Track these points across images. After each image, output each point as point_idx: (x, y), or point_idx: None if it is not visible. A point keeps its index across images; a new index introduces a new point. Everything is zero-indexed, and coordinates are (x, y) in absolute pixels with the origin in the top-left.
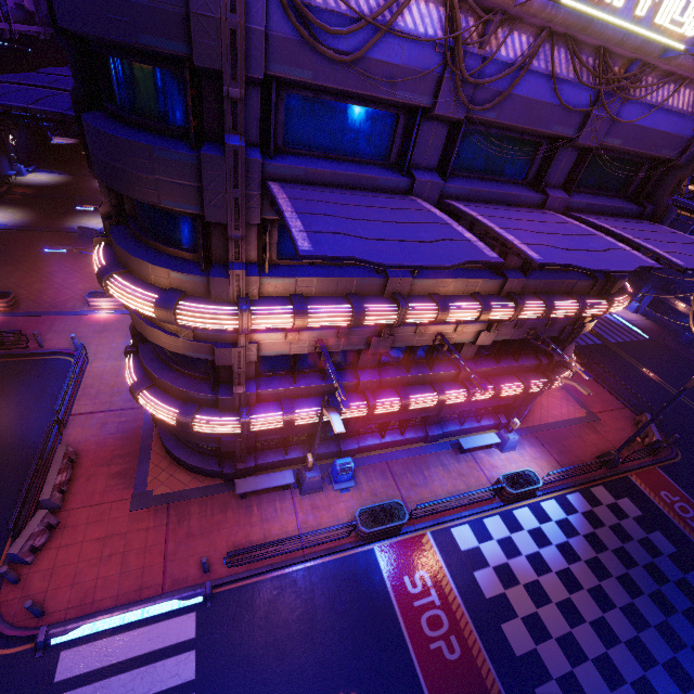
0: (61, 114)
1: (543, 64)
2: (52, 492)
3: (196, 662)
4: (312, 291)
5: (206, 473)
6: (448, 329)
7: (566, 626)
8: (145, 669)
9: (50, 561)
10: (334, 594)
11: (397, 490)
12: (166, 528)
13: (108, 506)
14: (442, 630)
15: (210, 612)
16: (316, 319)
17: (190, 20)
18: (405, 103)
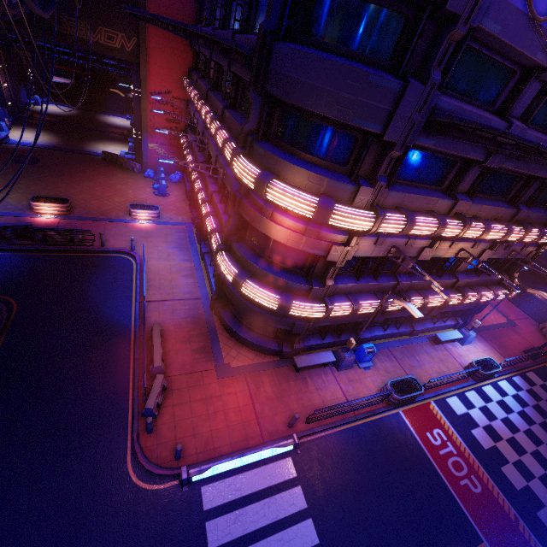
0: (235, 43)
1: None
2: (161, 361)
3: (304, 494)
4: (409, 205)
5: (267, 351)
6: (468, 245)
7: (541, 469)
8: (269, 500)
9: (170, 416)
10: (383, 445)
11: (402, 370)
12: (249, 393)
13: (200, 375)
14: (464, 471)
15: (301, 457)
16: (417, 227)
17: None
18: (534, 62)
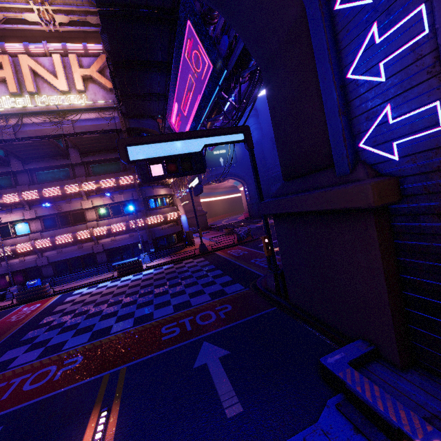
0: None
1: (31, 121)
2: None
3: None
4: None
5: None
6: (63, 203)
7: (98, 298)
8: None
9: None
10: None
11: (61, 287)
12: None
13: None
14: (22, 315)
15: None
16: None
17: None
18: None
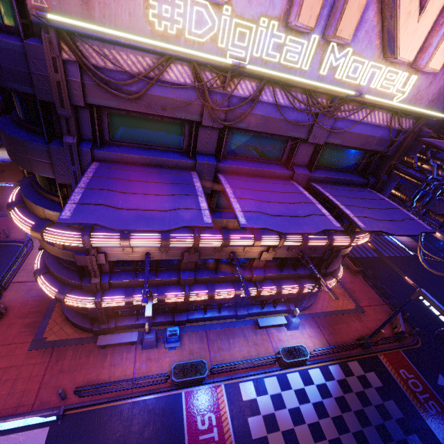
0: None
1: (271, 98)
2: None
3: None
4: None
5: (83, 329)
6: (239, 249)
7: None
8: None
9: None
10: (145, 424)
11: (208, 352)
12: (47, 365)
13: (15, 346)
14: None
15: (59, 428)
16: (135, 242)
17: (32, 76)
18: (183, 118)
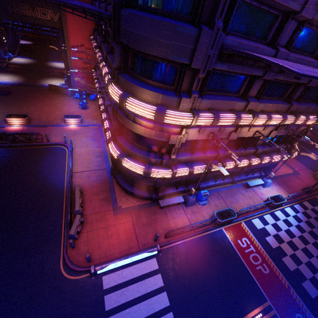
0: (99, 12)
1: None
2: (79, 207)
3: (162, 278)
4: (217, 107)
5: (143, 198)
6: (261, 129)
7: (307, 258)
8: (141, 282)
9: (85, 237)
10: (211, 248)
11: (225, 204)
12: (132, 222)
13: (103, 213)
14: (259, 261)
15: (162, 257)
16: (221, 120)
17: None
18: (289, 8)
